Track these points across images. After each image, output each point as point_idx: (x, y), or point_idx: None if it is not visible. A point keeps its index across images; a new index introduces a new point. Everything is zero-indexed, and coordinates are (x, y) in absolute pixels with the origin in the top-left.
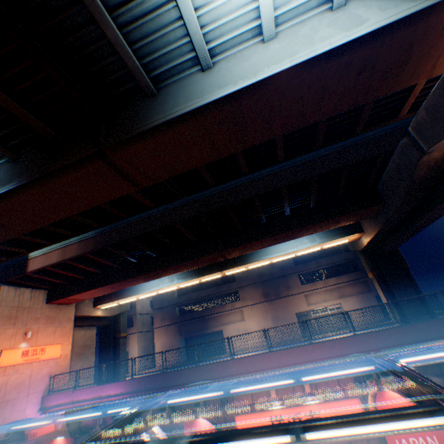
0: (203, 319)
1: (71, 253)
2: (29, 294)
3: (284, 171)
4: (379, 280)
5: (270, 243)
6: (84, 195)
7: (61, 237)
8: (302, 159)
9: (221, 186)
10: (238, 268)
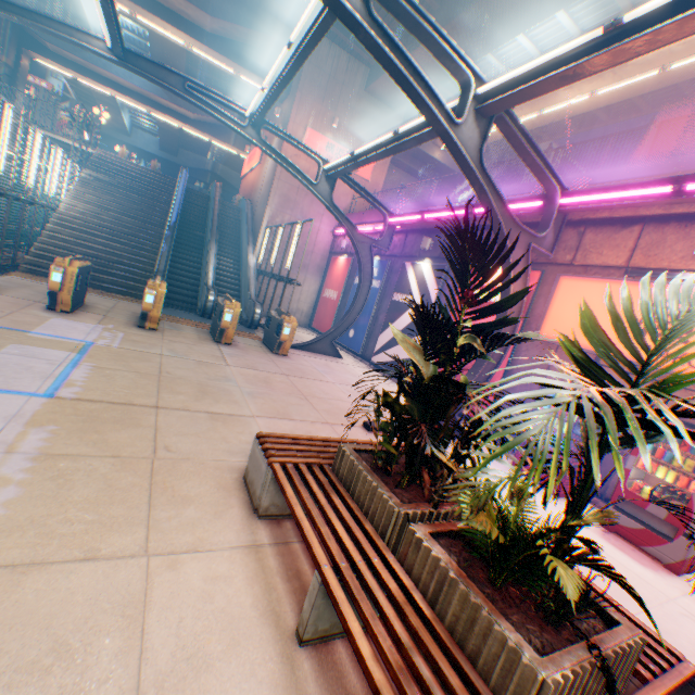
0: None
1: None
2: (344, 65)
3: None
4: None
5: None
6: None
7: None
8: None
9: None
10: None
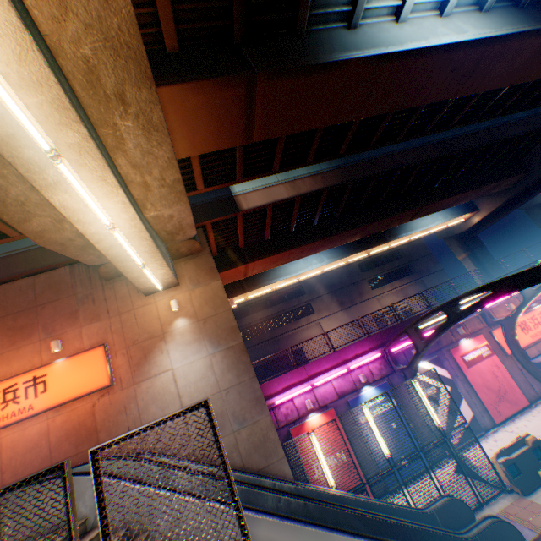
0: (275, 340)
1: (307, 188)
2: None
3: (497, 128)
4: (472, 258)
5: (447, 206)
6: (535, 66)
7: (352, 149)
8: (506, 121)
9: (452, 133)
10: (385, 245)
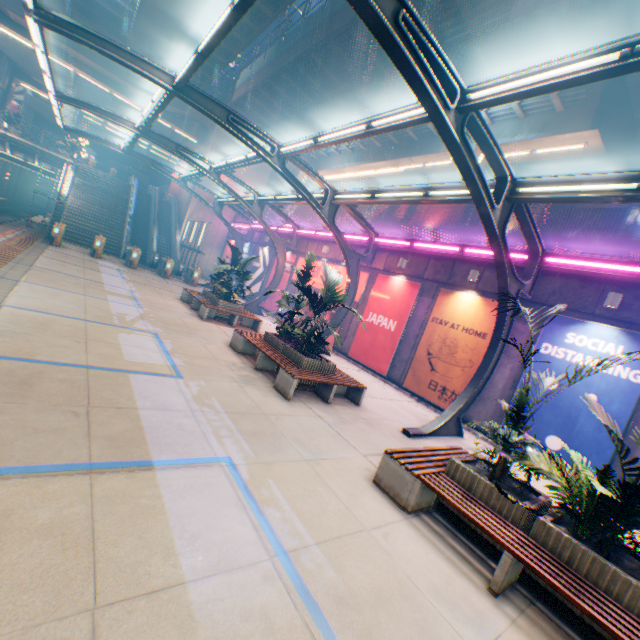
0: None
1: (251, 87)
2: None
3: None
4: None
5: None
6: None
7: (230, 58)
8: None
9: None
10: (412, 162)
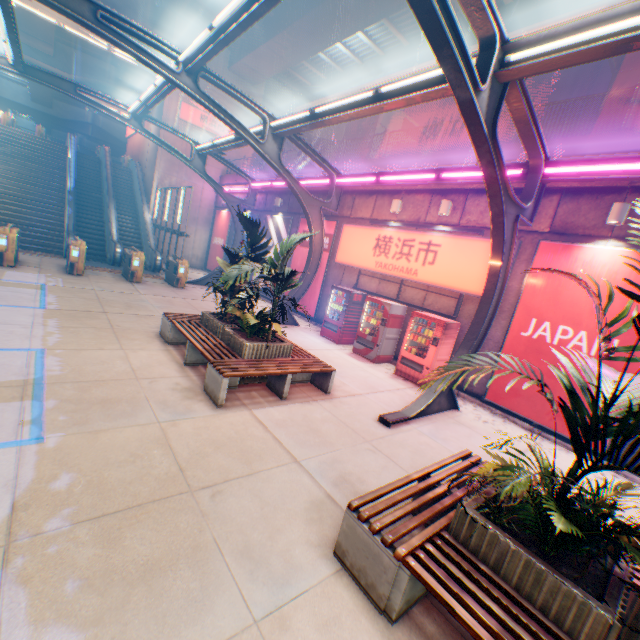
0: None
1: None
2: None
3: None
4: None
5: None
6: None
7: None
8: None
9: None
10: None
